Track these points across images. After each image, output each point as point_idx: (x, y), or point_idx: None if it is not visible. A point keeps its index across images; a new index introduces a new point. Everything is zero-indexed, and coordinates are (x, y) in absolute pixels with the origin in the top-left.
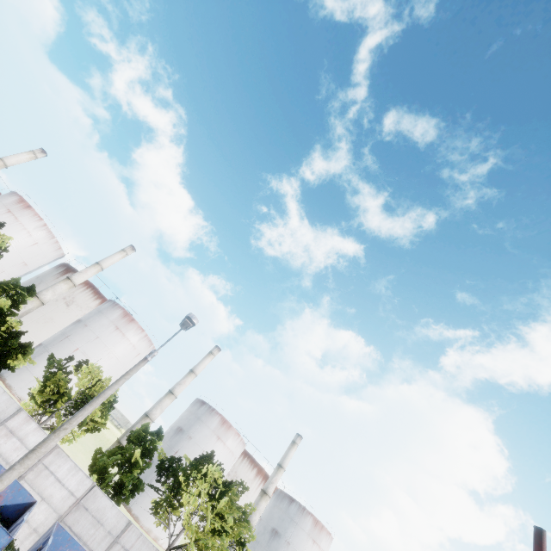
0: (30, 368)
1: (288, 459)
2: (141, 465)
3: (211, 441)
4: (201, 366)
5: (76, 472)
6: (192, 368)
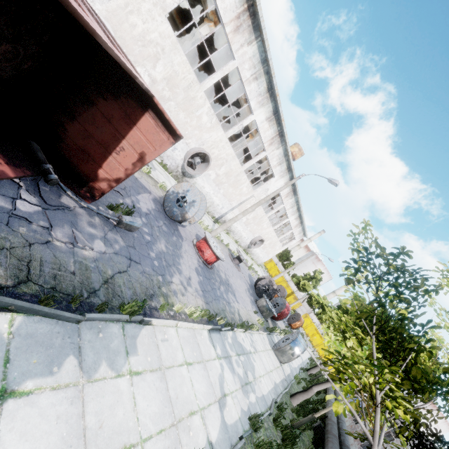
0: None
1: None
2: None
3: None
4: None
5: None
6: None
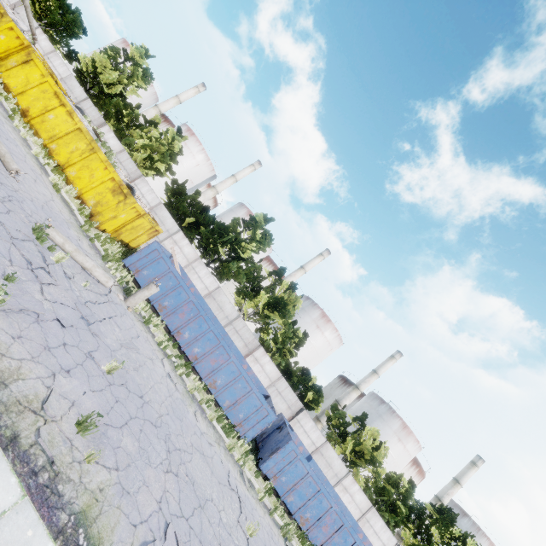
0: None
1: (467, 478)
2: (404, 512)
3: (392, 440)
4: (384, 369)
5: (385, 529)
6: (375, 369)
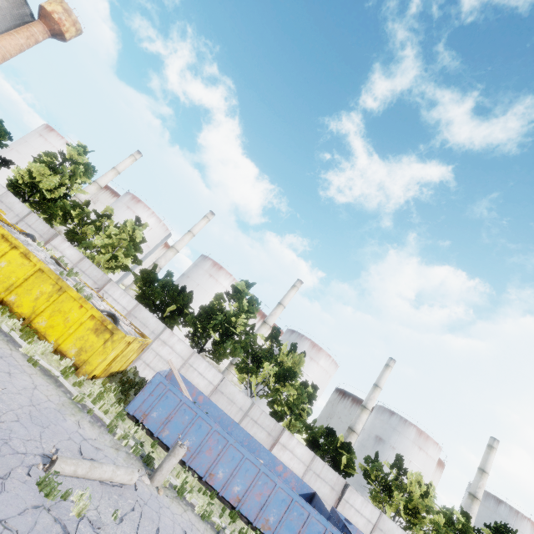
0: (263, 402)
1: (490, 464)
2: None
3: (414, 451)
4: (384, 380)
5: None
6: (375, 383)
